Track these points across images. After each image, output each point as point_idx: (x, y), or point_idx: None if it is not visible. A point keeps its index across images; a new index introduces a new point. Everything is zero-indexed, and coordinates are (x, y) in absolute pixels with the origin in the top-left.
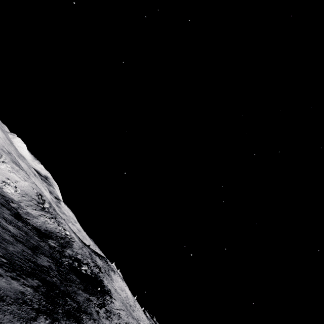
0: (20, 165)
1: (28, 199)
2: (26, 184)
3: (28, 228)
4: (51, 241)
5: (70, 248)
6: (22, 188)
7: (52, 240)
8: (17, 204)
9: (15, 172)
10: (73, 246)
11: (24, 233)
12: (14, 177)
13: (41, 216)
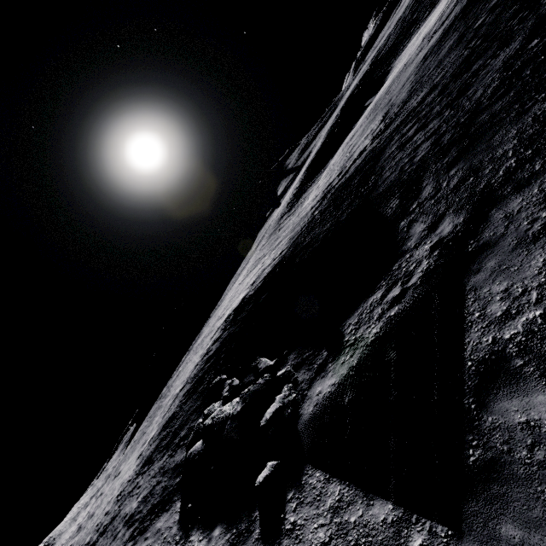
0: None
1: None
2: None
3: None
4: None
5: None
6: None
7: None
8: None
9: None
10: None
11: None
12: None
13: None
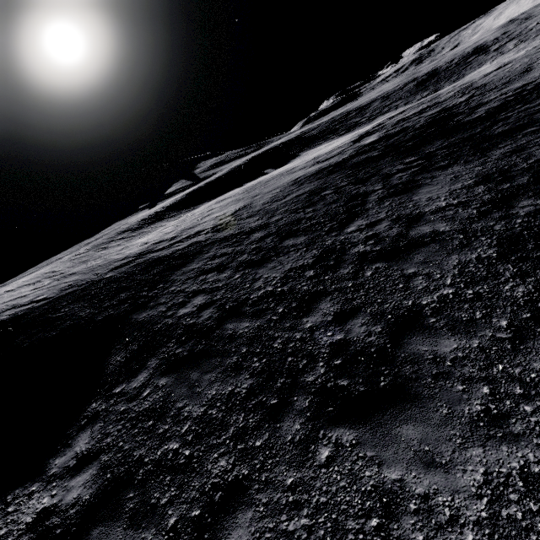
0: None
1: None
2: None
3: None
4: None
5: None
6: None
7: None
8: None
9: None
10: None
11: None
12: None
13: None
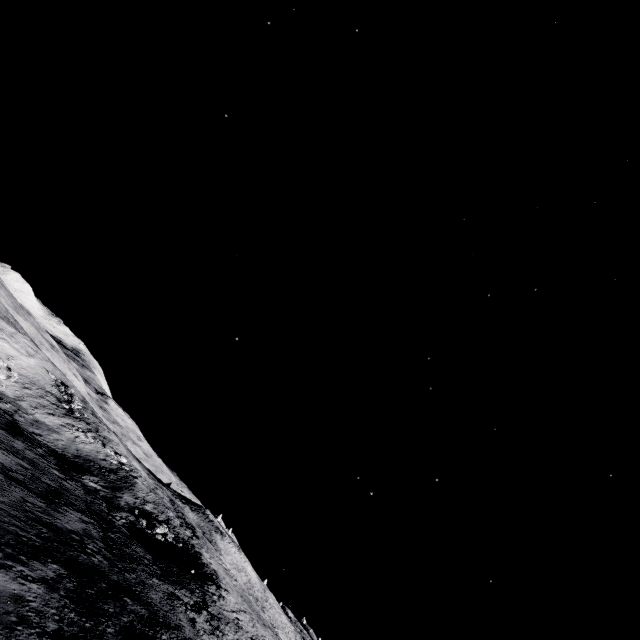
0: (18, 324)
1: (36, 393)
2: (31, 362)
3: (38, 453)
4: (90, 478)
5: (130, 491)
6: (23, 370)
7: (92, 475)
8: (13, 404)
9: (7, 339)
10: (136, 486)
11: (28, 463)
12: (5, 349)
13: (67, 428)
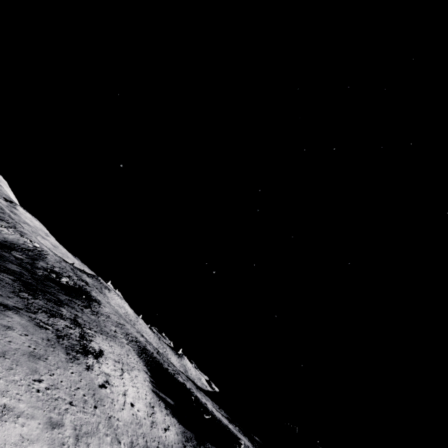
0: None
1: None
2: None
3: None
4: (16, 253)
5: (43, 261)
6: None
7: (17, 252)
8: None
9: None
10: (47, 259)
11: None
12: None
13: None
